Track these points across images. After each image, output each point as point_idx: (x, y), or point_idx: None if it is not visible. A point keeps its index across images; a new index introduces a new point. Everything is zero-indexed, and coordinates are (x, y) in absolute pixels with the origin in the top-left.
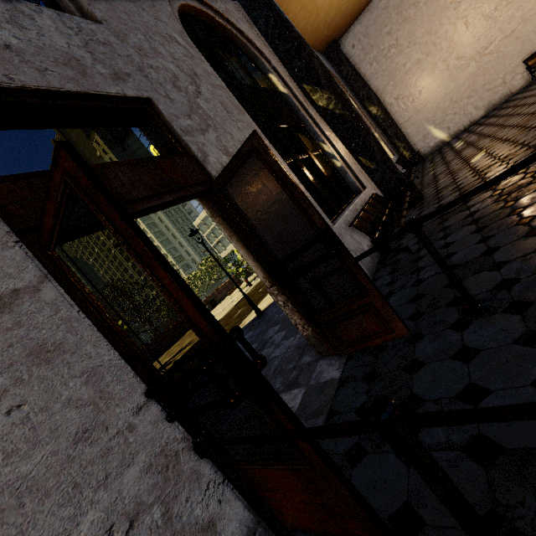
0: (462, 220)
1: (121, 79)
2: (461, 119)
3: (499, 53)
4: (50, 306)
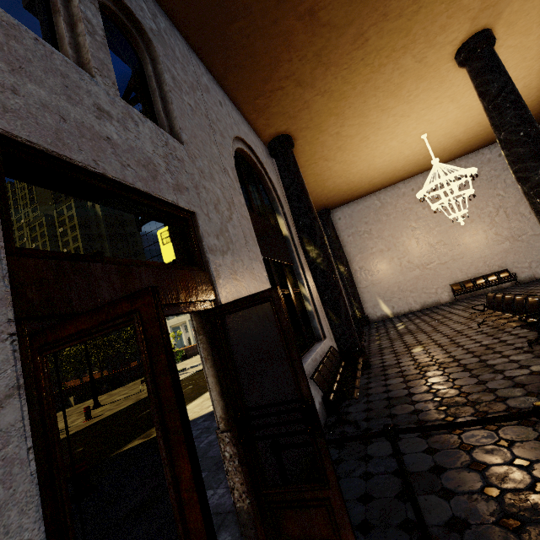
0: (408, 415)
1: (180, 191)
2: (403, 304)
3: (436, 271)
4: (1, 434)
